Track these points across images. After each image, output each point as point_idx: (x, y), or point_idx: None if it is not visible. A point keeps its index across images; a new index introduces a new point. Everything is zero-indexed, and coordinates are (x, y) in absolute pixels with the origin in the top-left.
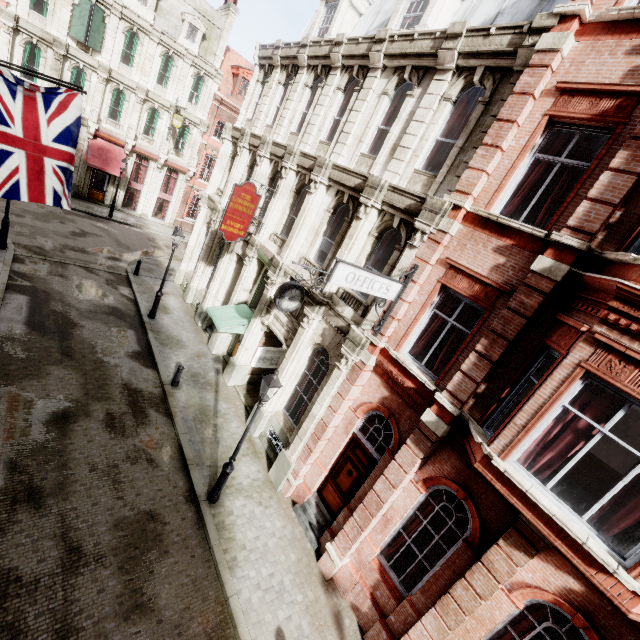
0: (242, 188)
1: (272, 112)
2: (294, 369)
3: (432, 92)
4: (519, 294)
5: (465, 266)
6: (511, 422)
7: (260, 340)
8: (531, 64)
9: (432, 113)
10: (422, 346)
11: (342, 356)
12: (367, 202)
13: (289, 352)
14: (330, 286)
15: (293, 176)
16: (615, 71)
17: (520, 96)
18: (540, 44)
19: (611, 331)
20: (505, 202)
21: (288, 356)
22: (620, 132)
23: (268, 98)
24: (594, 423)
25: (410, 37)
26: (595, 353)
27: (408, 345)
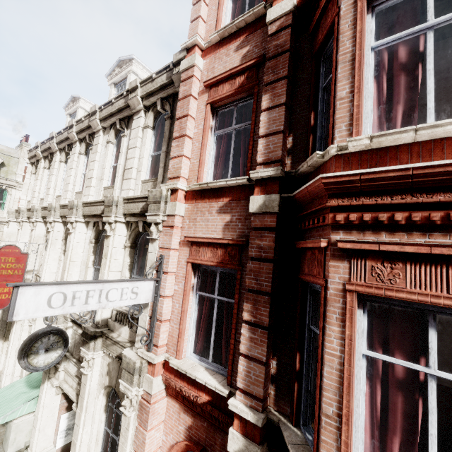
0: (0, 252)
1: (43, 189)
2: (90, 434)
3: (135, 127)
4: (253, 240)
5: (201, 237)
6: (322, 415)
7: (60, 406)
8: (182, 80)
9: (140, 139)
10: (204, 338)
11: (125, 395)
12: (108, 219)
13: (77, 414)
14: (101, 312)
15: (60, 227)
16: (234, 62)
17: (184, 99)
18: (182, 67)
19: (350, 233)
20: (212, 173)
21: (77, 420)
22: (258, 90)
23: (38, 180)
24: (414, 365)
25: (110, 103)
26: (352, 266)
27: (189, 344)
